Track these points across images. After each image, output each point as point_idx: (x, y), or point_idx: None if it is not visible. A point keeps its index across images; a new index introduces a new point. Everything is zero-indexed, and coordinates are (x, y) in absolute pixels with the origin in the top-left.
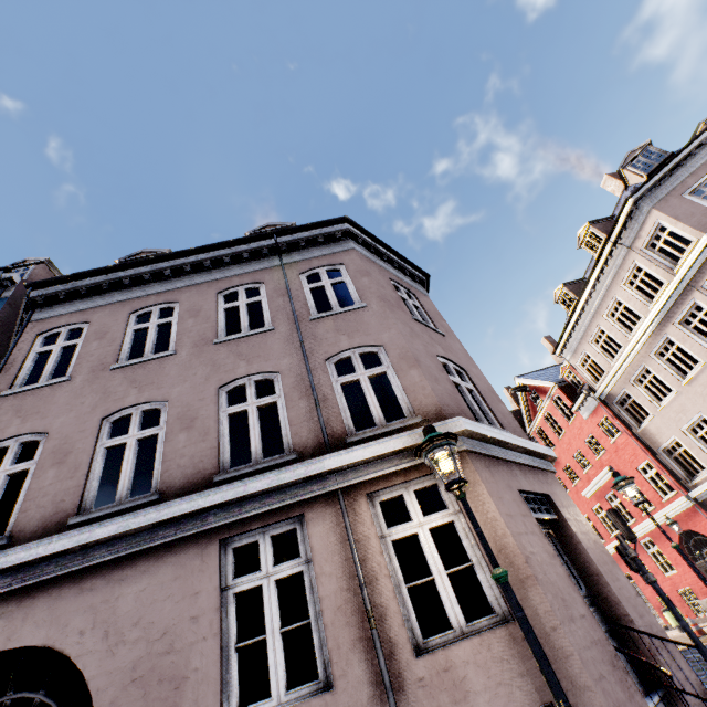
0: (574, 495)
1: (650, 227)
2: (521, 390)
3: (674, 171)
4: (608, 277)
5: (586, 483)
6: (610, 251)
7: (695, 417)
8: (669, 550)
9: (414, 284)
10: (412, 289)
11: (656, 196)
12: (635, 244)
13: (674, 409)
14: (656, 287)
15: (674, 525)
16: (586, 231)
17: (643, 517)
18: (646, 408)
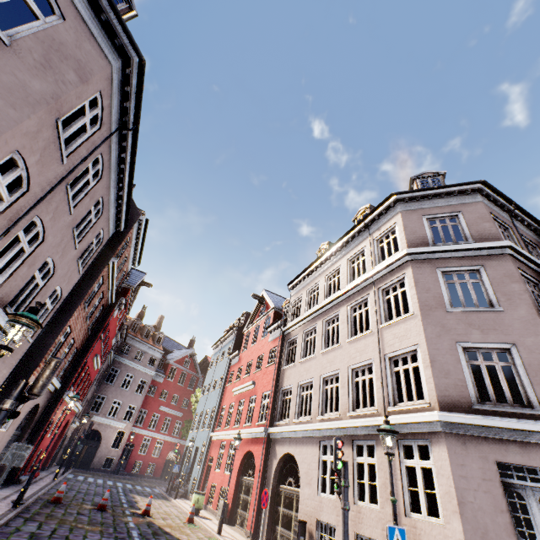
0: (231, 388)
1: (389, 225)
2: (259, 300)
3: (435, 198)
4: (346, 249)
5: (240, 384)
6: (360, 229)
7: (310, 379)
8: (237, 458)
9: (101, 34)
10: (74, 19)
11: (410, 205)
12: (374, 234)
13: (306, 366)
14: (361, 274)
15: (238, 441)
16: (364, 210)
17: (243, 427)
18: (296, 356)
